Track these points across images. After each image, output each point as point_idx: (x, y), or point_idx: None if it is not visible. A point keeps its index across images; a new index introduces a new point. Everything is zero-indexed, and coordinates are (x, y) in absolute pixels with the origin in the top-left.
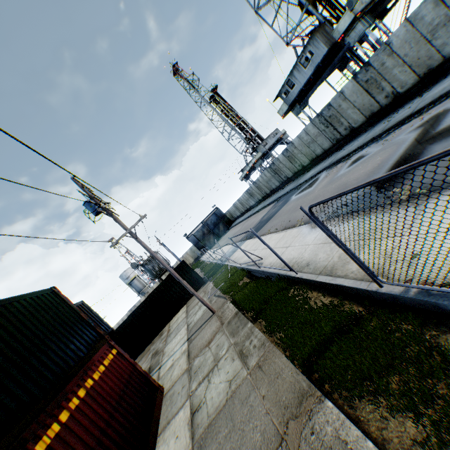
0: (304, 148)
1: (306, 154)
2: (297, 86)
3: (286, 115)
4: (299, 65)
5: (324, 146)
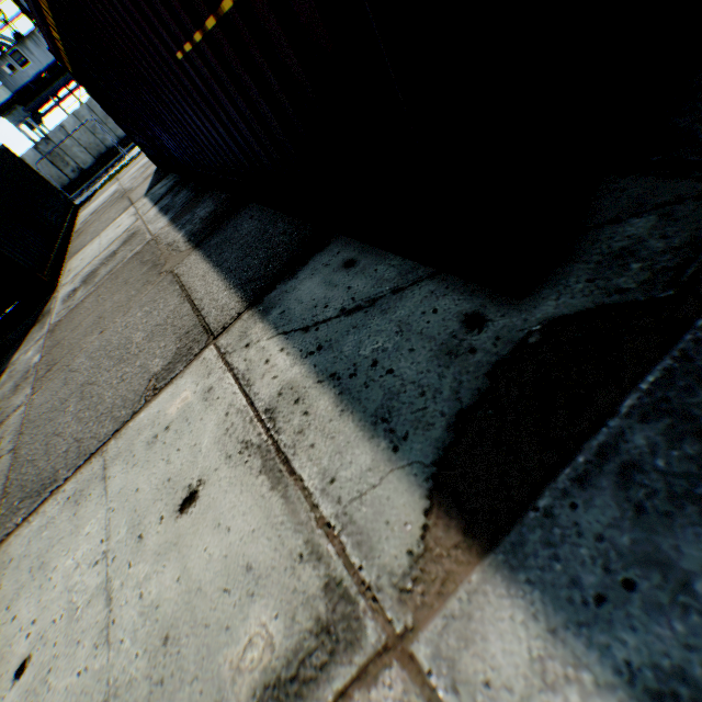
0: (86, 135)
1: (91, 147)
2: (34, 66)
3: (1, 114)
4: (41, 37)
5: (120, 133)
